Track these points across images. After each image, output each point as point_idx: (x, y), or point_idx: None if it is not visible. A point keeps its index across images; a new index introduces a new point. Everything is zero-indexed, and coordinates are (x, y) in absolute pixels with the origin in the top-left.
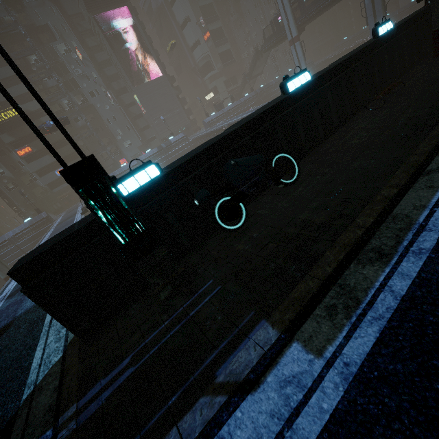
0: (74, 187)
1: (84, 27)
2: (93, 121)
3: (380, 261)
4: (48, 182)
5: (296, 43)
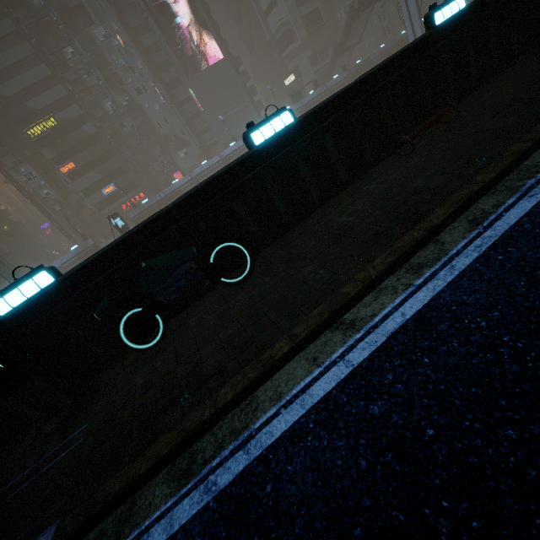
0: None
1: (125, 1)
2: (143, 126)
3: (178, 482)
4: (95, 203)
5: None
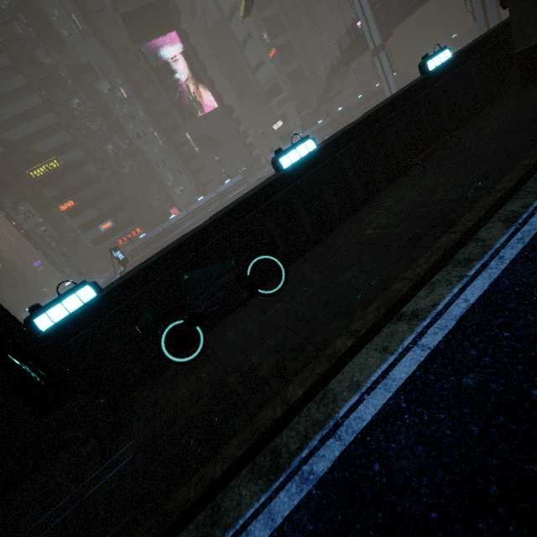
0: None
1: (129, 61)
2: (141, 166)
3: (266, 478)
4: (92, 239)
5: (381, 53)
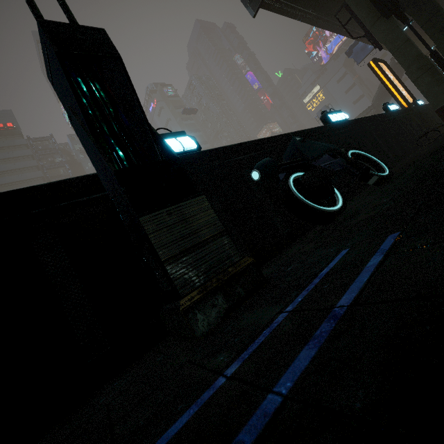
0: (54, 44)
1: None
2: None
3: None
4: None
5: None
